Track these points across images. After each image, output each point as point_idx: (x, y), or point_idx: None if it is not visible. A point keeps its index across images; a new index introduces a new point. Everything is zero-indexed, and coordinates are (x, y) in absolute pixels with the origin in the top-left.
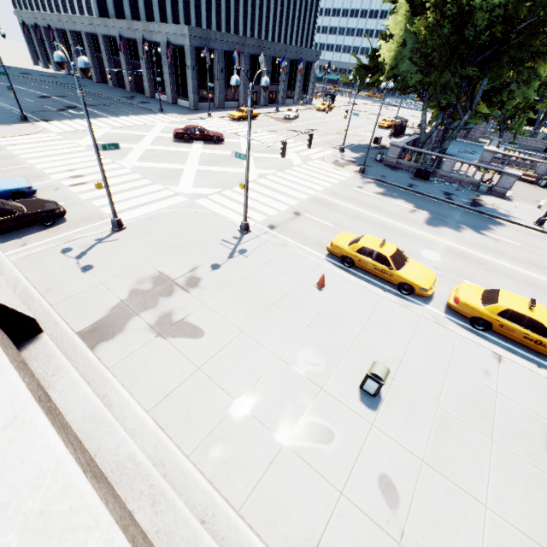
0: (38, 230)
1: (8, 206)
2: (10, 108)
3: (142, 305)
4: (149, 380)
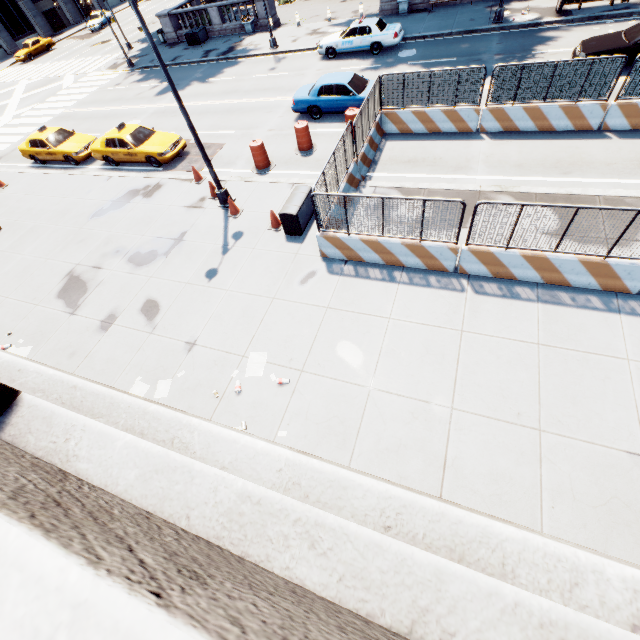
0: None
1: None
2: None
3: None
4: None
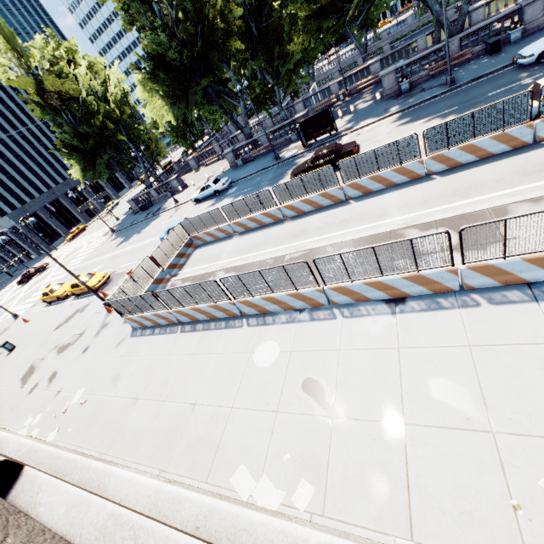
0: None
1: None
2: None
3: None
4: None
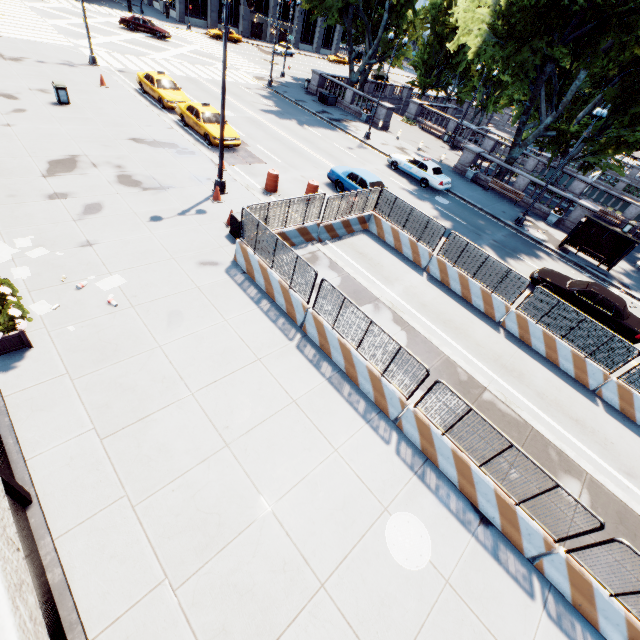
0: None
1: None
2: None
3: None
4: None
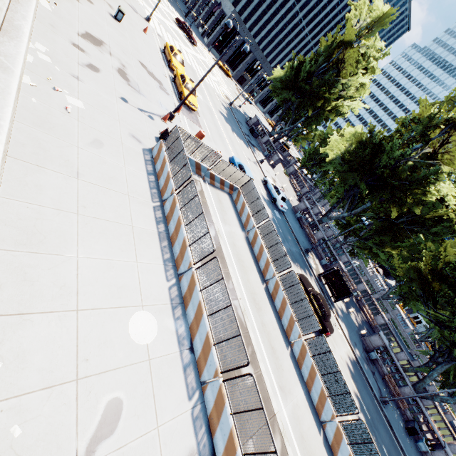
0: None
1: None
2: None
3: None
4: None
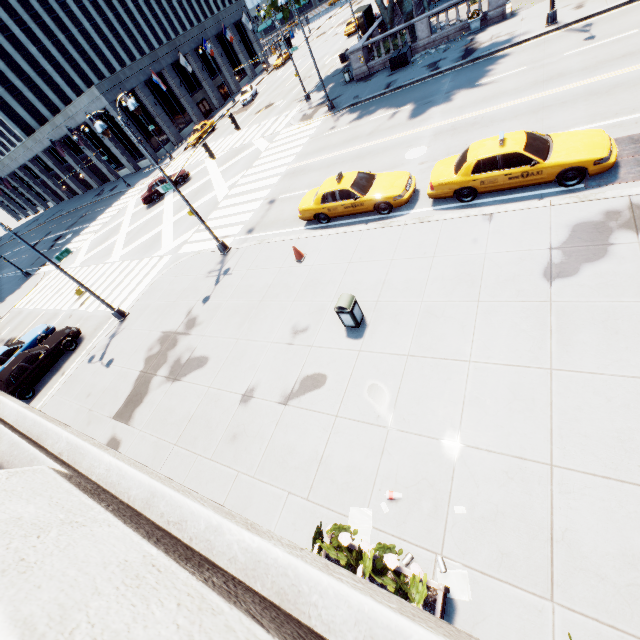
0: (69, 357)
1: (34, 351)
2: (15, 274)
3: (156, 366)
4: (175, 416)
